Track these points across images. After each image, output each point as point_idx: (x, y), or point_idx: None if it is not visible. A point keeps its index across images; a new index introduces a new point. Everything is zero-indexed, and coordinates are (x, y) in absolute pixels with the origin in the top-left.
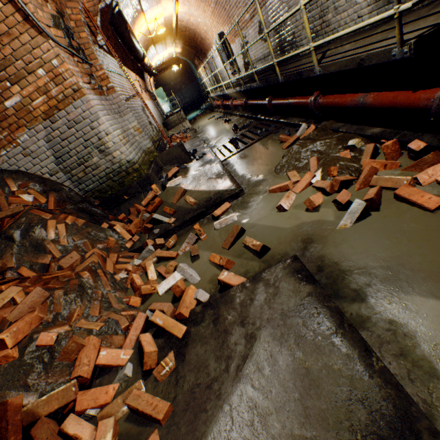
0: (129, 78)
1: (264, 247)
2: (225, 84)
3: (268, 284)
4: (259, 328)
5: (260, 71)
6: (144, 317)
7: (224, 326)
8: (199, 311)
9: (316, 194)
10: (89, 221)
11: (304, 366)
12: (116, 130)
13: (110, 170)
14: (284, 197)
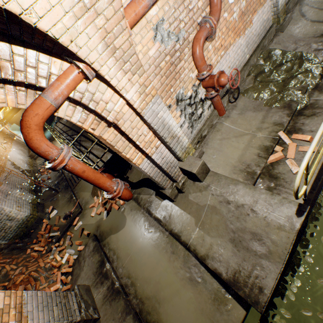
0: (2, 166)
1: (88, 233)
2: (62, 119)
3: (88, 245)
4: (86, 258)
5: (76, 125)
6: (60, 272)
7: (80, 262)
8: (75, 261)
9: (100, 208)
10: (19, 252)
11: (93, 260)
12: (14, 207)
13: (18, 224)
14: (92, 212)
